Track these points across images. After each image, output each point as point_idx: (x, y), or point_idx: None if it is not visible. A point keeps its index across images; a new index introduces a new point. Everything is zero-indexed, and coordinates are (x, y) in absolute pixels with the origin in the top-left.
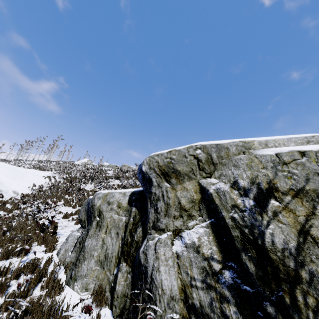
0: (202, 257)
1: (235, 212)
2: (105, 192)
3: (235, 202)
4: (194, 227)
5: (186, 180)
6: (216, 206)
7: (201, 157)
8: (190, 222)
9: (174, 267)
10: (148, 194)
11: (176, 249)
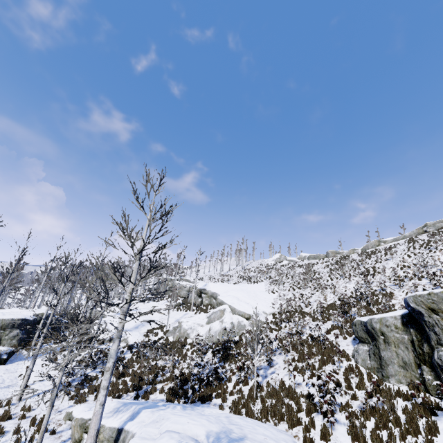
0: None
1: None
2: (378, 317)
3: None
4: None
5: None
6: None
7: None
8: None
9: None
10: (422, 321)
11: None
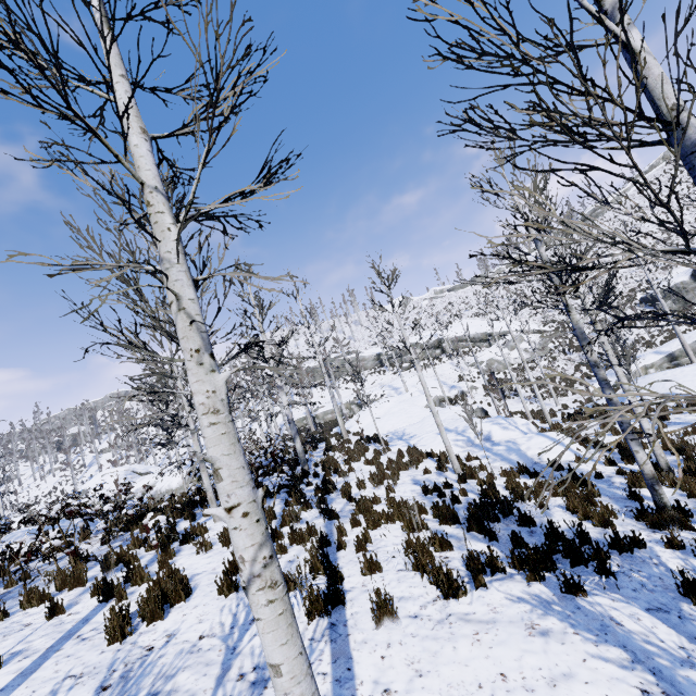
0: None
1: None
2: (679, 282)
3: None
4: None
5: None
6: None
7: None
8: None
9: None
10: None
11: None
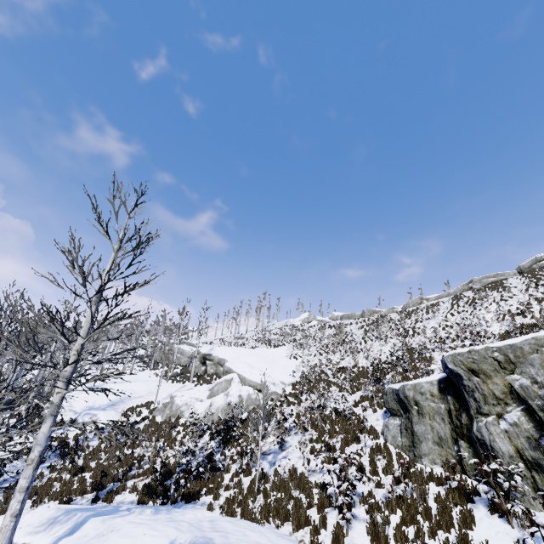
0: (524, 430)
1: (537, 400)
2: (412, 383)
3: (536, 393)
4: (511, 411)
5: (493, 376)
6: (523, 397)
7: (499, 359)
8: (507, 408)
9: (506, 438)
10: (460, 385)
11: (503, 427)
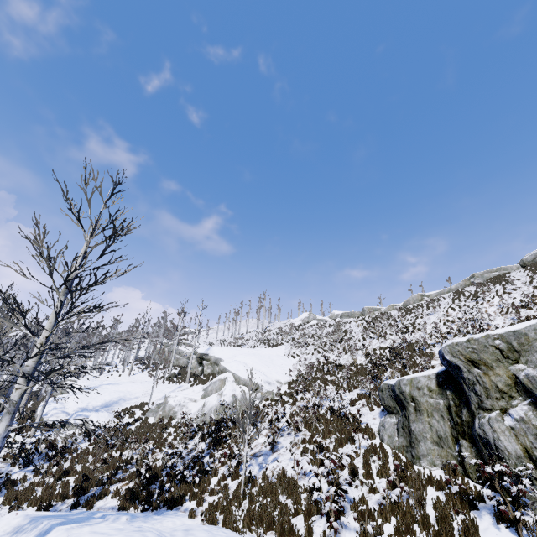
0: (532, 427)
1: None
2: (408, 378)
3: None
4: (517, 405)
5: (495, 366)
6: (530, 388)
7: (501, 347)
8: (512, 401)
9: (512, 436)
10: (460, 378)
11: (508, 424)
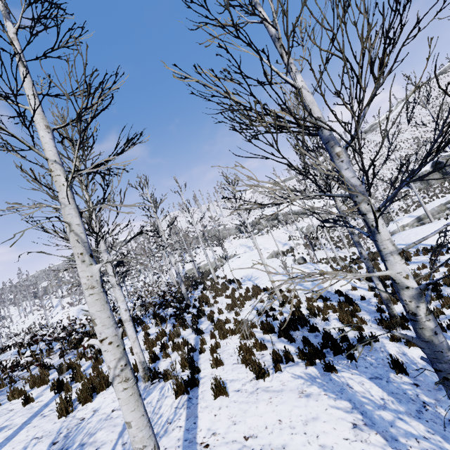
0: None
1: None
2: (424, 171)
3: None
4: None
5: None
6: None
7: None
8: None
9: None
10: (442, 164)
11: None
